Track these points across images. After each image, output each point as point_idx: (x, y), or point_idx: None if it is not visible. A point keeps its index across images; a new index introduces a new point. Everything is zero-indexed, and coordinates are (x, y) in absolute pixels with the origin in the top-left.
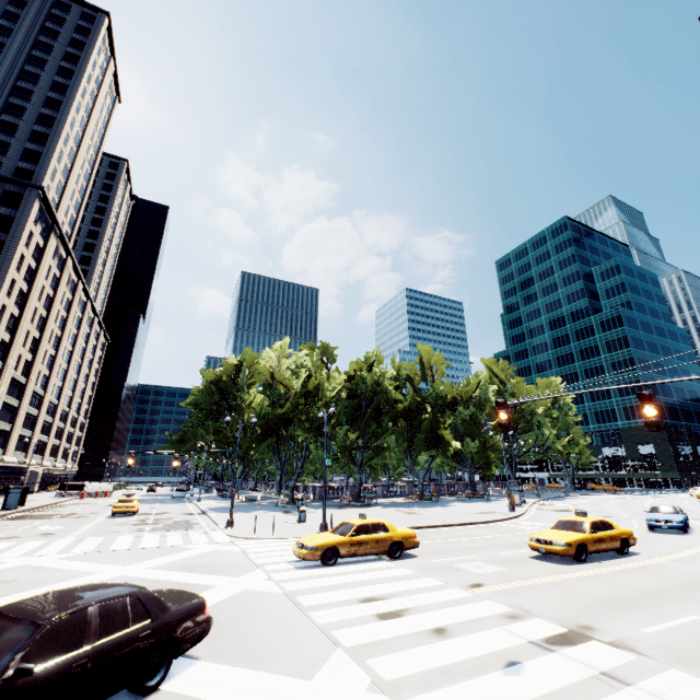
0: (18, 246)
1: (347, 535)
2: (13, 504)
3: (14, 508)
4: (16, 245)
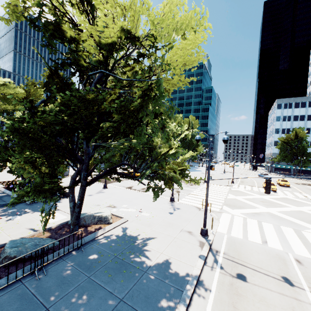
0: None
1: (275, 185)
2: (67, 174)
3: (67, 175)
4: None
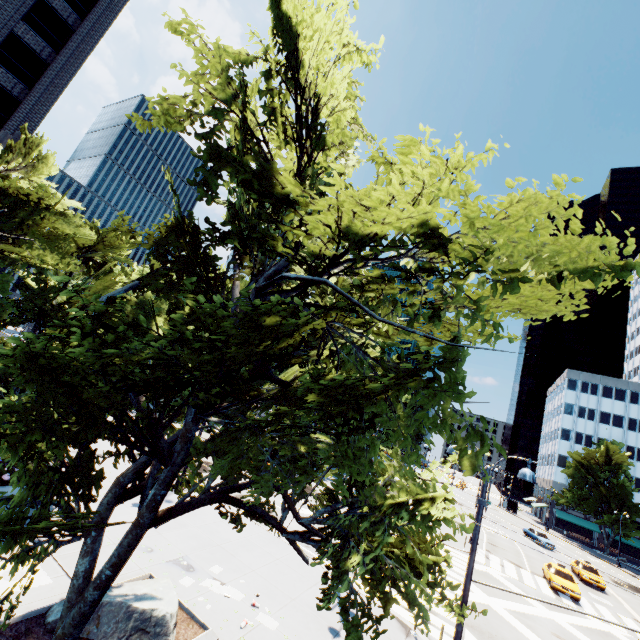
0: (113, 20)
1: (576, 583)
2: None
3: None
4: (112, 17)
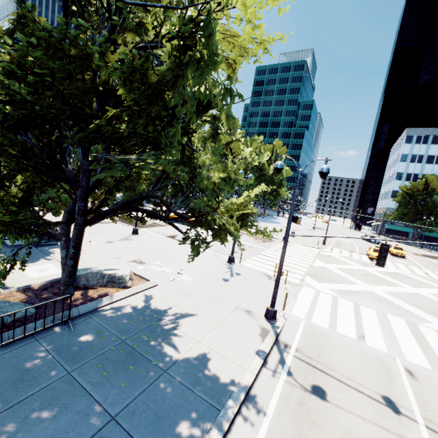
0: None
1: None
2: None
3: None
4: None
